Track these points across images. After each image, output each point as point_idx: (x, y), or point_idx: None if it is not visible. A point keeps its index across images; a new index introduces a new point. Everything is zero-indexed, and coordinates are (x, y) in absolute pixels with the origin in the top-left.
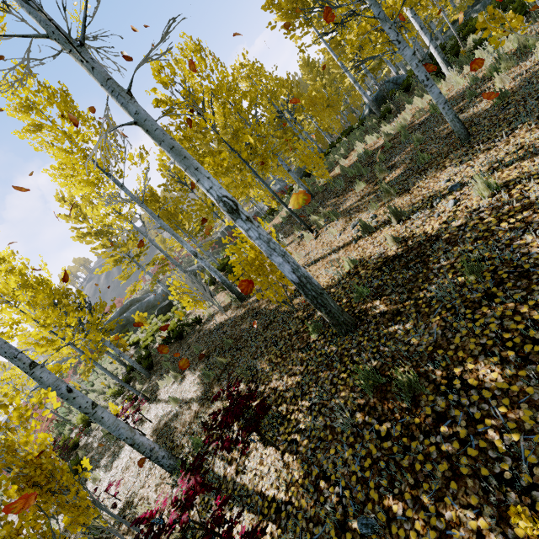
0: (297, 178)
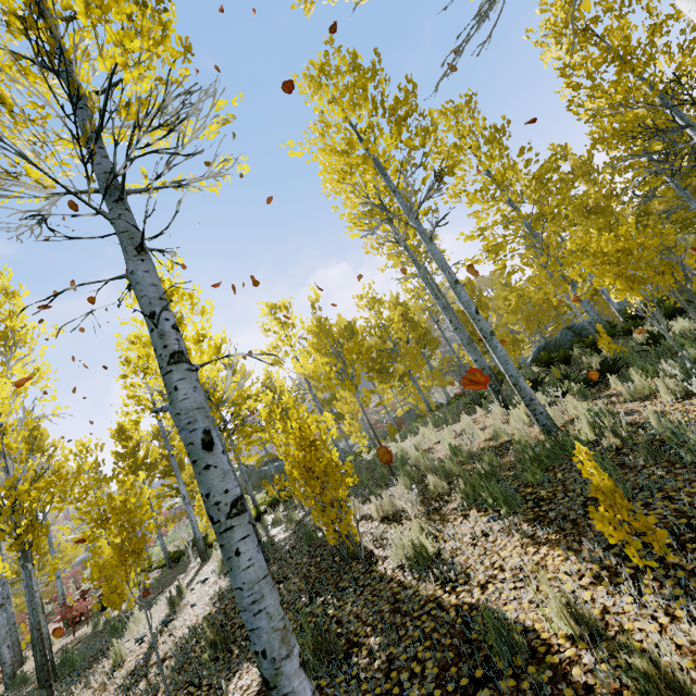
0: (336, 445)
